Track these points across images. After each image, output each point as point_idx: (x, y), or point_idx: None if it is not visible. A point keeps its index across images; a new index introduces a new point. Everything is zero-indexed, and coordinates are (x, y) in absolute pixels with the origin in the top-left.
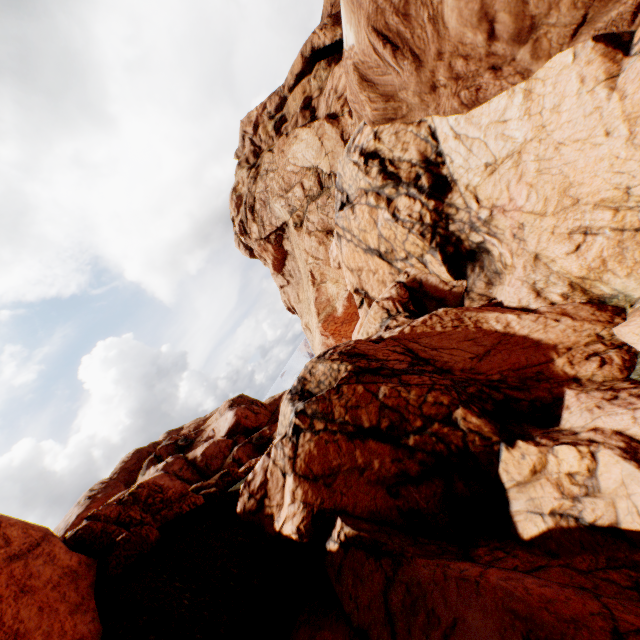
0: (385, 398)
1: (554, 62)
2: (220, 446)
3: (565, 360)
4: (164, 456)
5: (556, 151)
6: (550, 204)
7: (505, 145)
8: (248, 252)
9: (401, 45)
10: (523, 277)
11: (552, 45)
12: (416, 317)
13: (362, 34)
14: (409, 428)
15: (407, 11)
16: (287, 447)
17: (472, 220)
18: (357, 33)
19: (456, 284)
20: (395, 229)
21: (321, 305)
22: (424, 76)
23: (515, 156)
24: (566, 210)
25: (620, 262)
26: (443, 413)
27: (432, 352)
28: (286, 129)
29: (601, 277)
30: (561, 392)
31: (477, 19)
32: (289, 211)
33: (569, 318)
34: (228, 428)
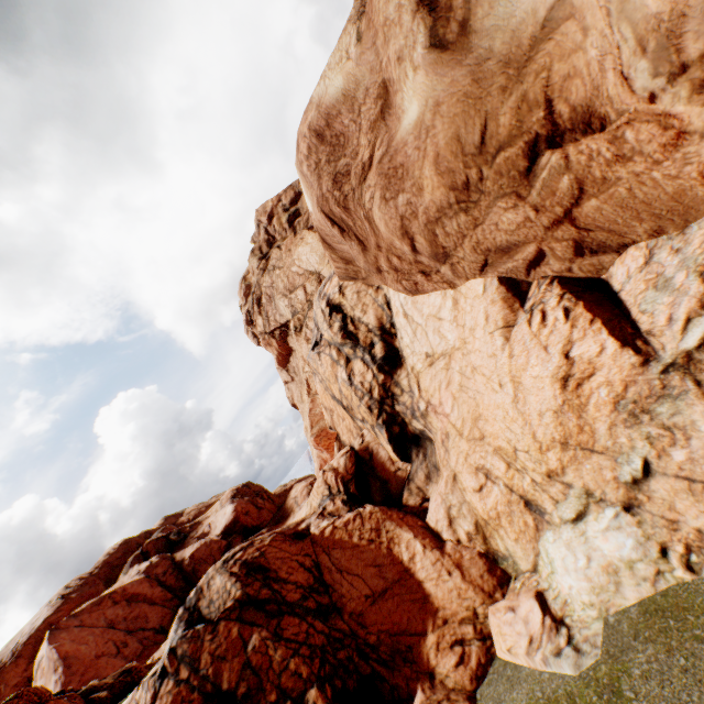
0: (253, 652)
1: (471, 285)
2: (212, 548)
3: (435, 639)
4: (152, 552)
5: (472, 373)
6: (466, 427)
7: (441, 342)
8: (256, 340)
9: (347, 229)
10: (444, 494)
11: (467, 271)
12: (352, 503)
13: (316, 208)
14: (263, 701)
15: (347, 205)
16: (150, 692)
17: (414, 406)
18: (313, 205)
19: (401, 466)
20: (351, 391)
21: (315, 417)
22: (370, 258)
23: (447, 358)
24: (475, 441)
25: (510, 523)
26: (299, 689)
27: (336, 575)
28: (299, 223)
29: (498, 530)
30: (415, 688)
31: (400, 233)
32: (292, 312)
33: (460, 574)
34: (225, 525)
